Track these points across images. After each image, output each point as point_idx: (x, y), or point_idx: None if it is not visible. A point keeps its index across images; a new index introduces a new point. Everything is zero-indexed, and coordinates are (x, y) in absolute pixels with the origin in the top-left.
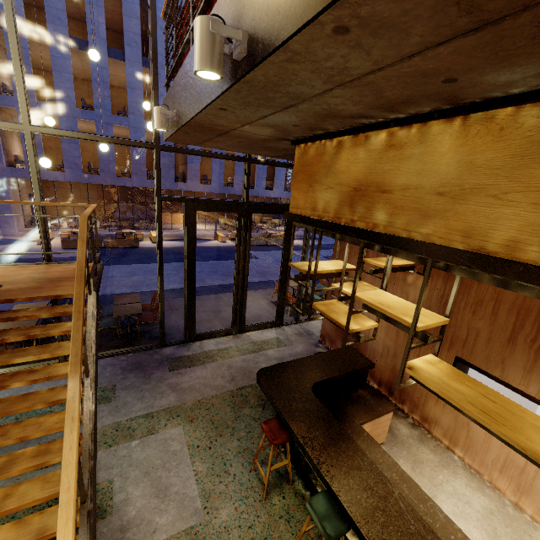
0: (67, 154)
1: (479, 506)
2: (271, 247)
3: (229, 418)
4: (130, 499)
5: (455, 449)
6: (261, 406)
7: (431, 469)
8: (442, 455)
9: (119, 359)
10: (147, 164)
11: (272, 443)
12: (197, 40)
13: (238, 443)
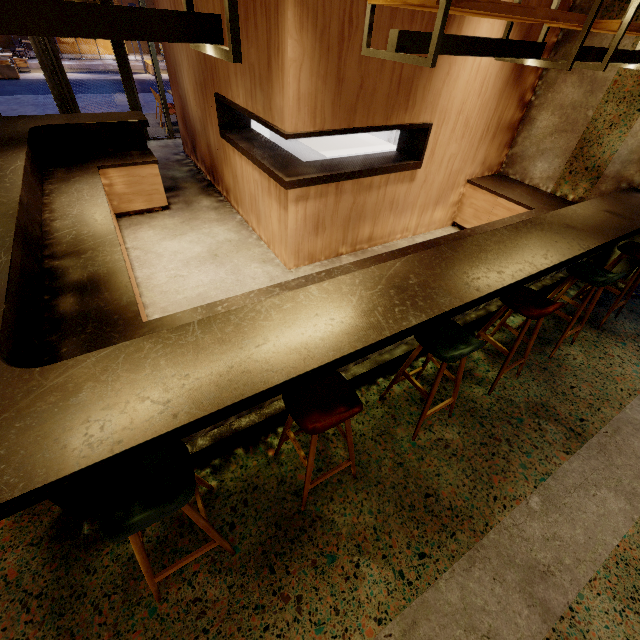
0: None
1: (223, 238)
2: None
3: None
4: None
5: (239, 210)
6: None
7: (202, 222)
8: (226, 216)
9: None
10: None
11: None
12: None
13: None
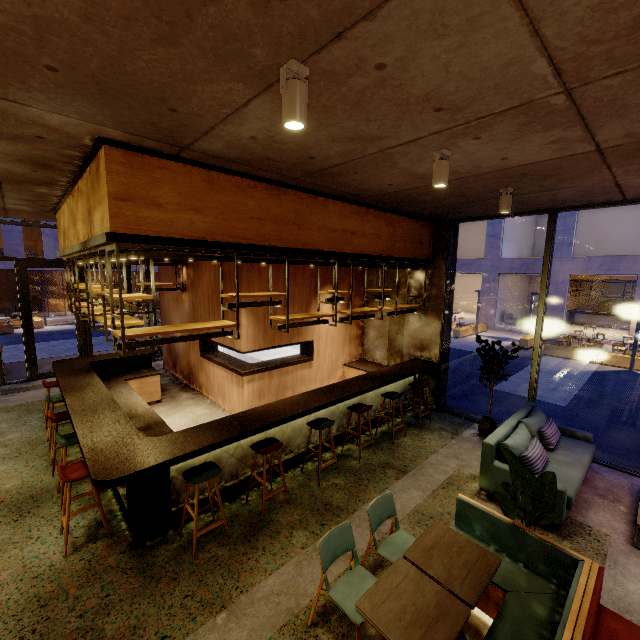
0: None
1: (200, 413)
2: None
3: (44, 407)
4: None
5: (209, 396)
6: None
7: (185, 406)
8: (200, 401)
9: None
10: (31, 245)
11: (46, 386)
12: None
13: (43, 415)
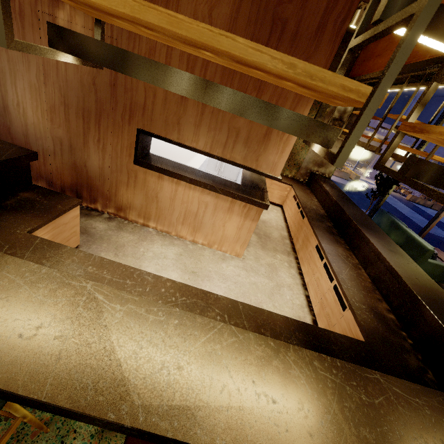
0: None
1: (173, 255)
2: None
3: None
4: None
5: (149, 223)
6: None
7: (133, 247)
8: (140, 232)
9: None
10: None
11: None
12: None
13: None
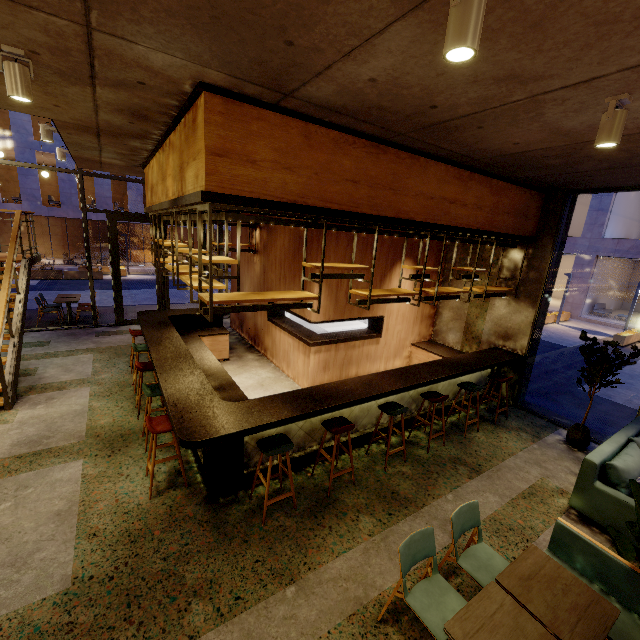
0: (24, 186)
1: (265, 376)
2: None
3: (129, 352)
4: (47, 372)
5: (273, 360)
6: None
7: (251, 367)
8: (265, 364)
9: (57, 332)
10: (118, 198)
11: (132, 334)
12: (41, 131)
13: (129, 359)
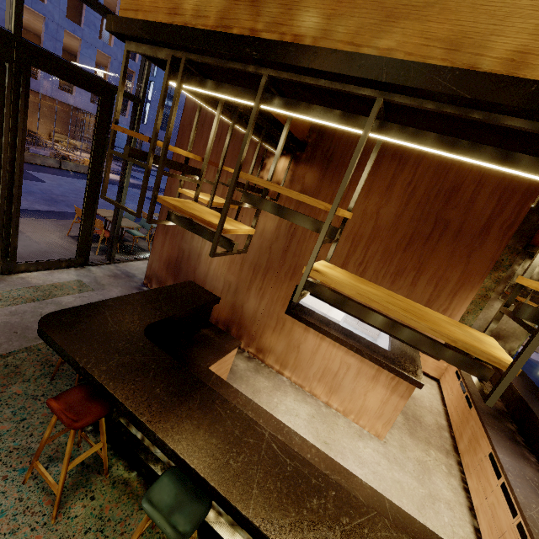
0: None
1: (305, 415)
2: (67, 173)
3: None
4: None
5: (284, 371)
6: (48, 375)
7: (268, 395)
8: (275, 379)
9: None
10: None
11: (73, 427)
12: None
13: None
